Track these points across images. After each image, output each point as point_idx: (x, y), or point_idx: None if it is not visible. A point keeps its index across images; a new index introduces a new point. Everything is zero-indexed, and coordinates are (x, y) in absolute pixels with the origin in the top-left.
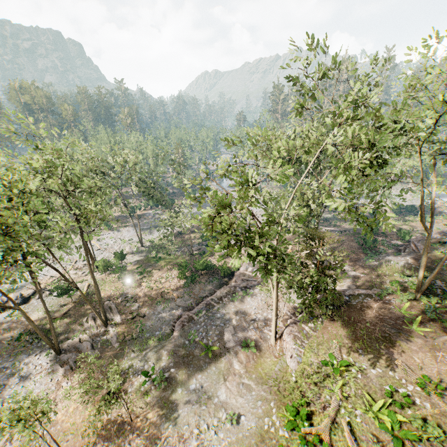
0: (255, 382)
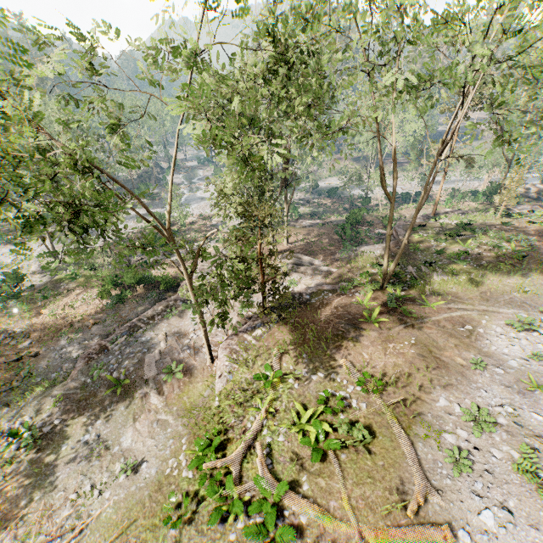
0: (175, 416)
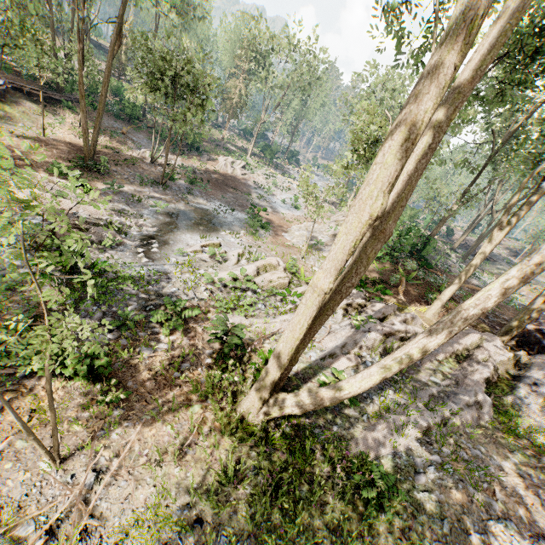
0: None
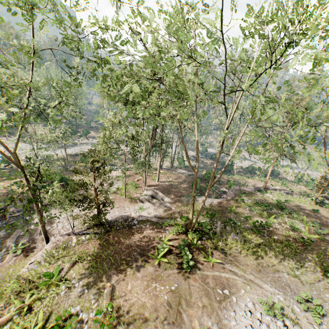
0: None
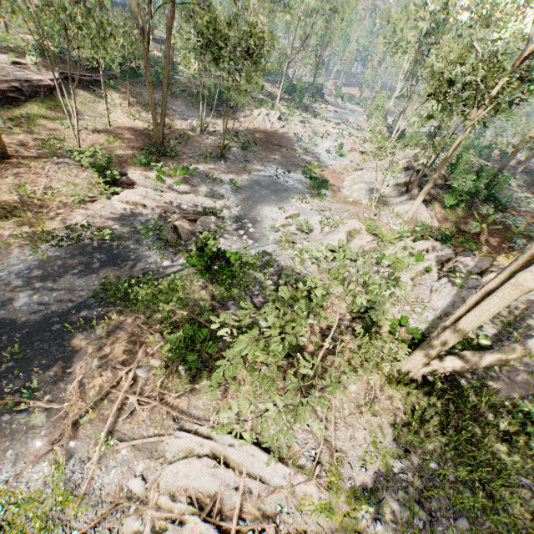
0: None
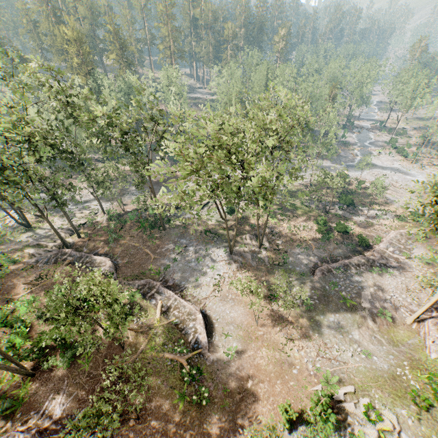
0: (387, 341)
